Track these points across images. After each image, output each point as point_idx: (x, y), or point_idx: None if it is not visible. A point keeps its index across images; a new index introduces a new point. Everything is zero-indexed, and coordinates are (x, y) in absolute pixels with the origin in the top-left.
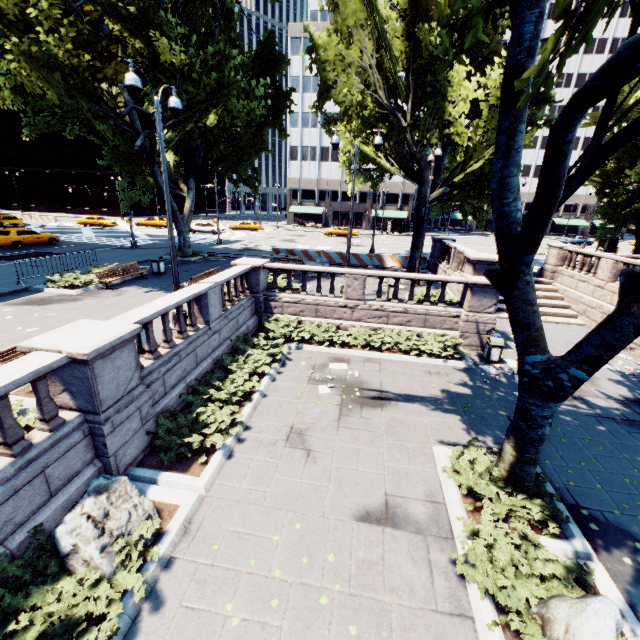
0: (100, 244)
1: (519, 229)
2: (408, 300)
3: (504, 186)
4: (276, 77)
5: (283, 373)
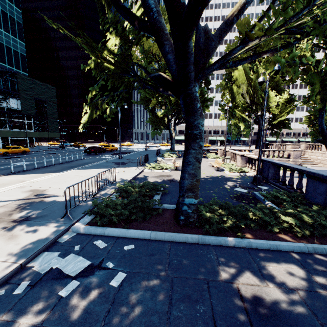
0: (131, 150)
1: (325, 130)
2: (273, 157)
3: (322, 123)
4: None
5: None
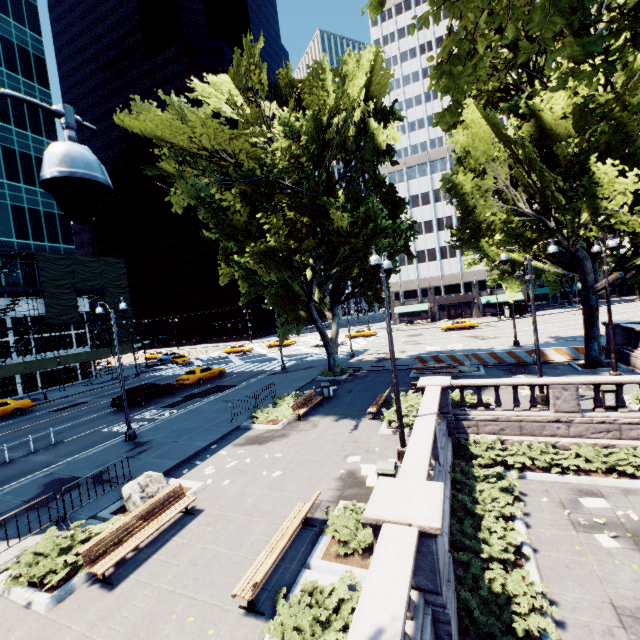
0: (254, 371)
1: None
2: None
3: None
4: (398, 212)
5: (531, 514)
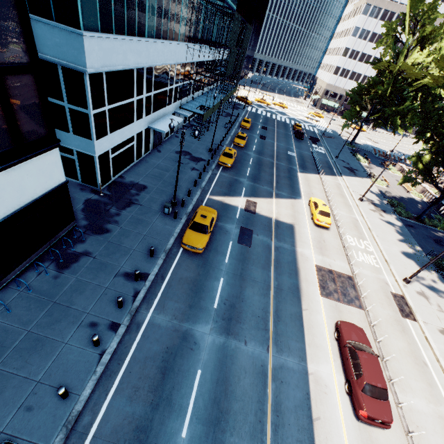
0: (308, 130)
1: None
2: None
3: None
4: None
5: None
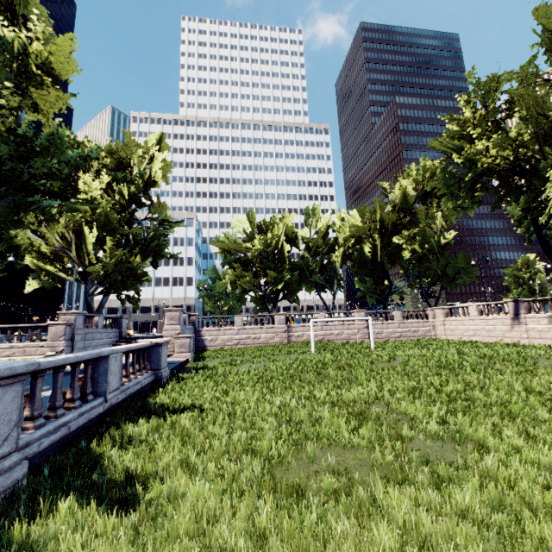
0: None
1: None
2: (17, 340)
3: None
4: None
5: None
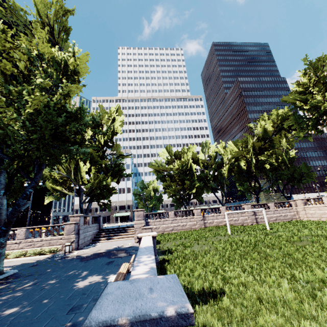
0: None
1: (1, 196)
2: (45, 235)
3: None
4: None
5: None
